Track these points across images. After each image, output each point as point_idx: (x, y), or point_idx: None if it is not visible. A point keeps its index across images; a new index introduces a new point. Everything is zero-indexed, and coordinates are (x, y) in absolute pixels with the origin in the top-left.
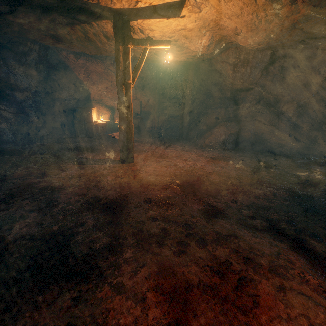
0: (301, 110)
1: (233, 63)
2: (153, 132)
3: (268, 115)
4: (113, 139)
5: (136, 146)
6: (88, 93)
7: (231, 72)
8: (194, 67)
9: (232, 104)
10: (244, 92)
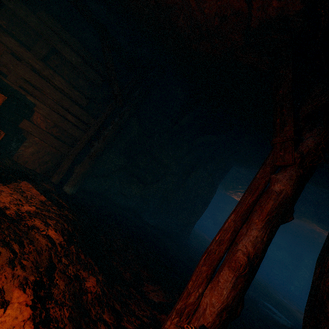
0: None
1: None
2: None
3: None
4: None
5: None
6: None
7: None
8: None
9: None
10: None
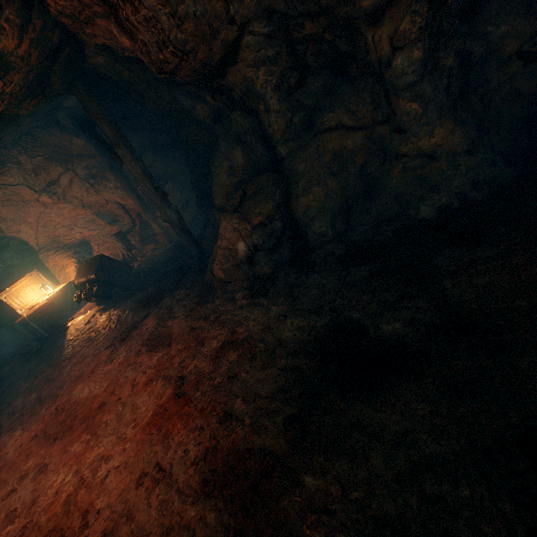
0: (459, 1)
1: (105, 6)
2: (151, 264)
3: (353, 95)
4: (56, 342)
5: (63, 370)
6: (22, 243)
7: (125, 40)
8: (84, 84)
9: (242, 121)
10: (231, 71)
